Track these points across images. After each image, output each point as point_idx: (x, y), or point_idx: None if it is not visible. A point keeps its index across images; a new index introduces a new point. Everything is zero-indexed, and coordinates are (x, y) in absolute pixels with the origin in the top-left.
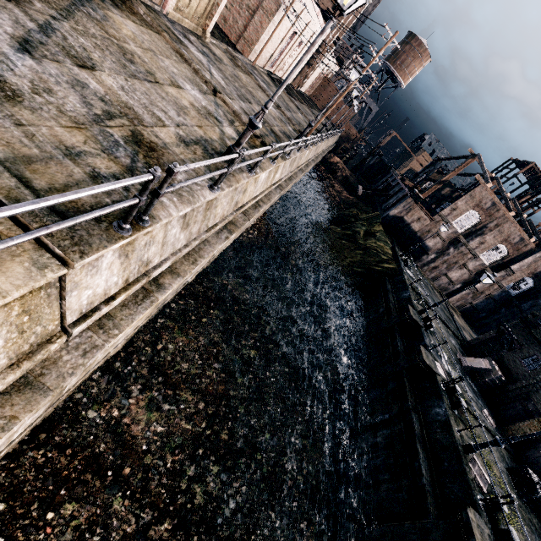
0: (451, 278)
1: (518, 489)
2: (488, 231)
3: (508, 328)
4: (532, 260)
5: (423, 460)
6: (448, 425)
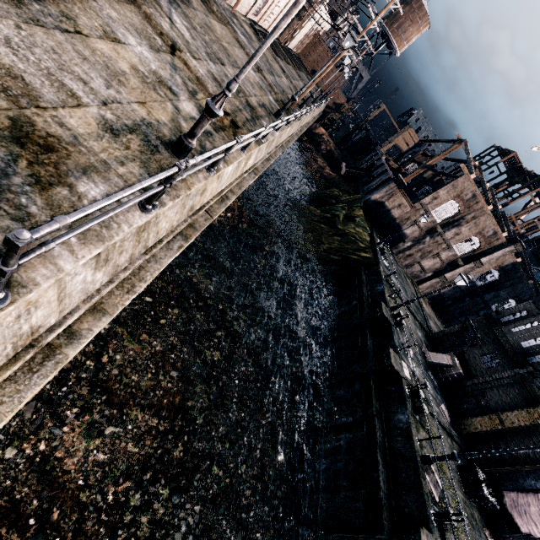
0: (424, 266)
1: (465, 484)
2: (464, 222)
3: (472, 325)
4: (501, 254)
5: (382, 471)
6: (409, 434)
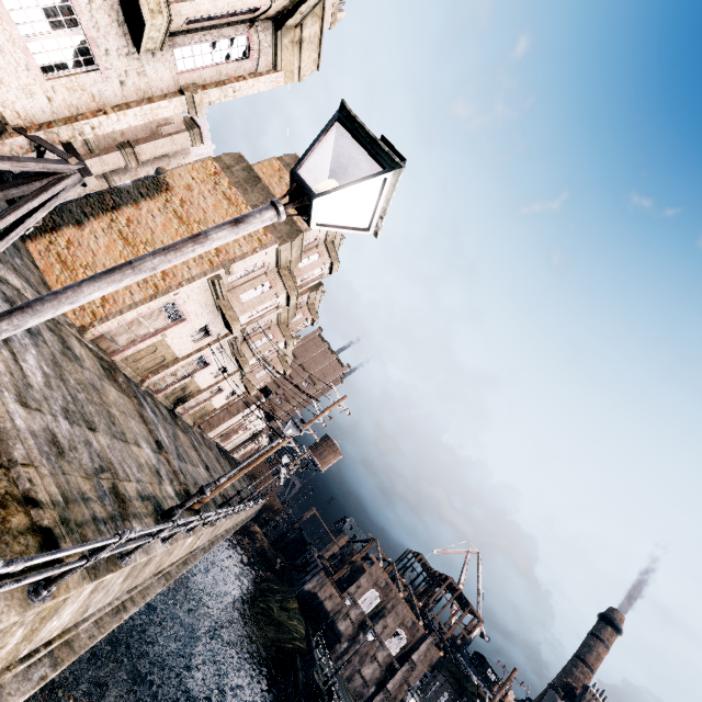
0: (365, 676)
1: None
2: (387, 612)
3: None
4: (426, 647)
5: None
6: None
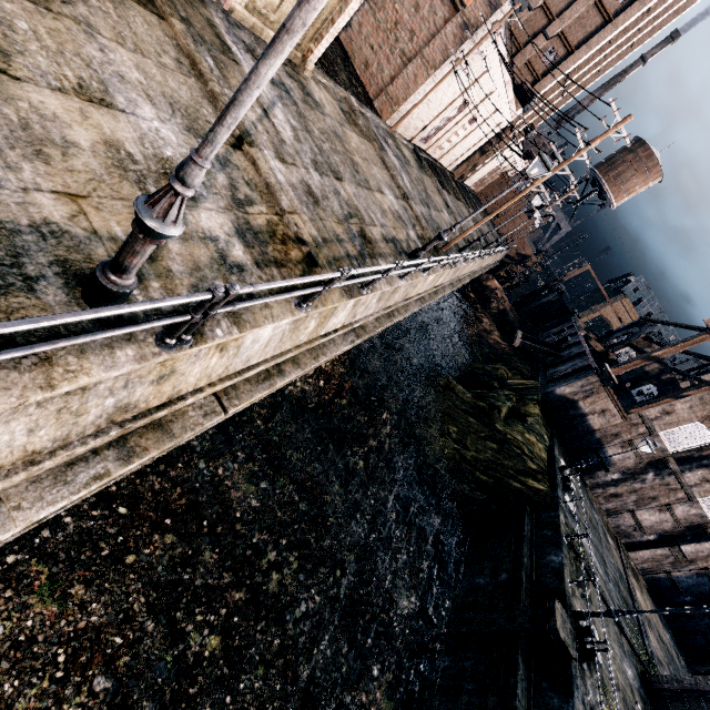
0: (641, 521)
1: None
2: None
3: None
4: None
5: None
6: None
